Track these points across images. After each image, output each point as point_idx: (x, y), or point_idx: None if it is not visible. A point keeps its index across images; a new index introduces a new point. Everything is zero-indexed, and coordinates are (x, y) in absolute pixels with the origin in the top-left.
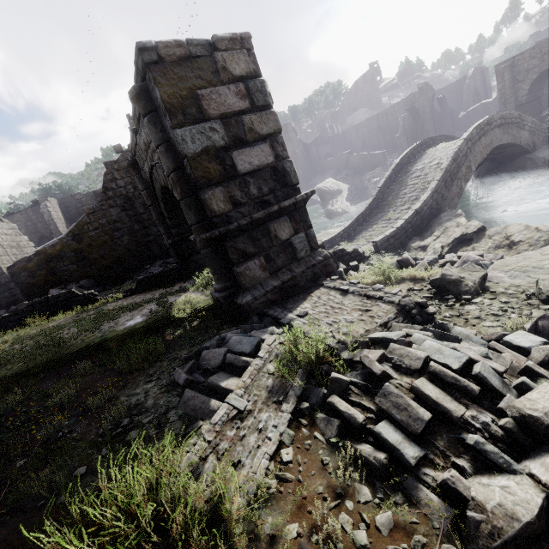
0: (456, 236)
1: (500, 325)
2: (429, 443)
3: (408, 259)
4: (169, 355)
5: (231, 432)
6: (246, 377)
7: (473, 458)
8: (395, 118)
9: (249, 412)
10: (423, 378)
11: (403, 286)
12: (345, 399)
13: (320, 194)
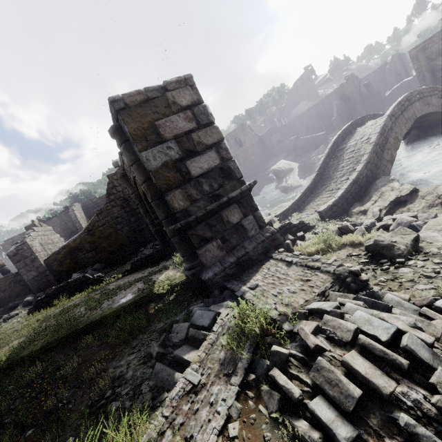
0: (392, 199)
1: (433, 287)
2: (362, 421)
3: (347, 226)
4: (149, 328)
5: (186, 406)
6: (201, 351)
7: (407, 440)
8: (330, 105)
9: (202, 385)
10: (353, 351)
11: (343, 252)
12: (285, 371)
13: (275, 173)
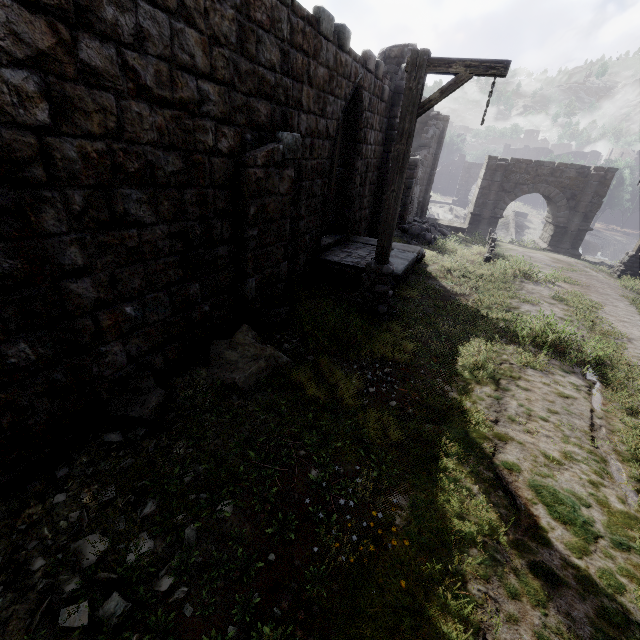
0: None
1: None
2: None
3: None
4: None
5: None
6: None
7: None
8: None
9: None
10: None
11: None
12: None
13: None
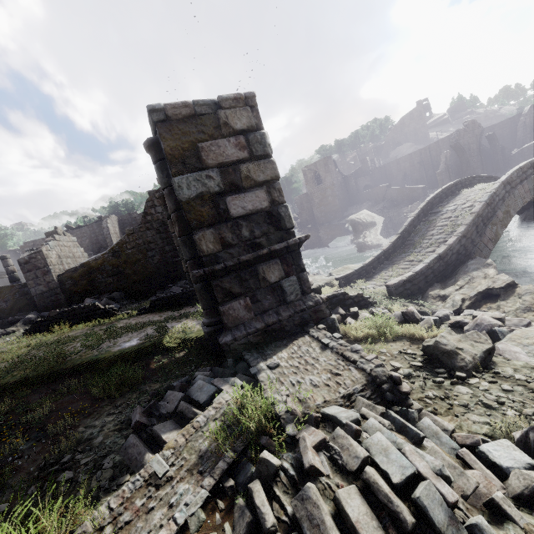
0: (481, 289)
1: (489, 422)
2: None
3: (413, 313)
4: (143, 386)
5: (140, 501)
6: (181, 435)
7: None
8: (439, 154)
9: (168, 479)
10: (354, 486)
11: (397, 346)
12: (269, 487)
13: (352, 225)
